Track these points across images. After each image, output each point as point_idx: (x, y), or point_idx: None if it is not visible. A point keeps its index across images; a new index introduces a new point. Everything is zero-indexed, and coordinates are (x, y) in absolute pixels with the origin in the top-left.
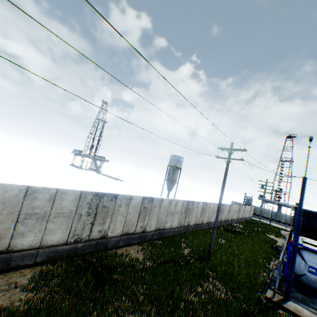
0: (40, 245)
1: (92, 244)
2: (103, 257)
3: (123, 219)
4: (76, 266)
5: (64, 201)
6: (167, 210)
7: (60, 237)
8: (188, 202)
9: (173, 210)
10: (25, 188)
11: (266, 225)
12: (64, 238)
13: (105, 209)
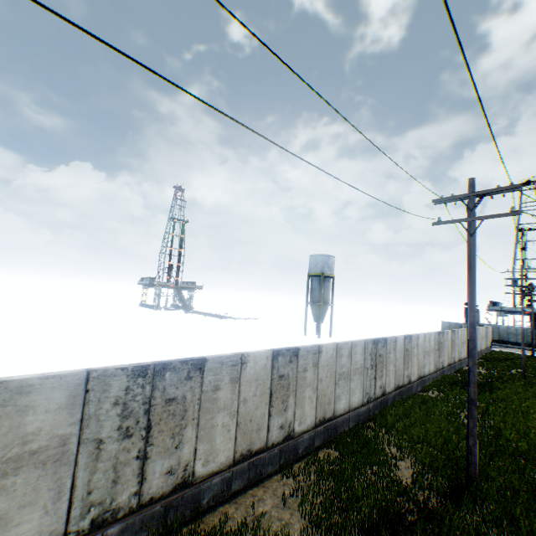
0: None
1: (152, 514)
2: None
3: (230, 421)
4: None
5: (29, 415)
6: (333, 371)
7: (38, 529)
8: (375, 343)
9: (346, 367)
10: None
11: (526, 360)
12: (52, 528)
13: (176, 407)
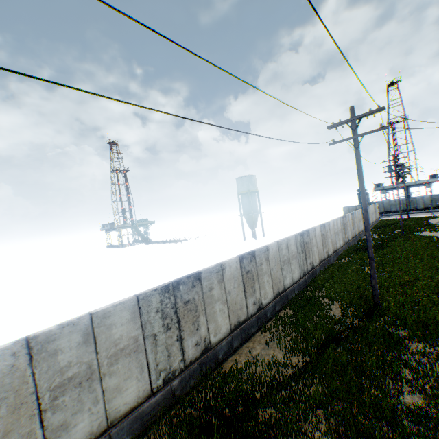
0: (108, 424)
1: (194, 370)
2: (222, 384)
3: (223, 307)
4: (187, 427)
5: (113, 329)
6: (279, 261)
7: (137, 390)
8: (301, 235)
9: (286, 256)
10: (22, 346)
11: (404, 221)
12: (144, 388)
13: (190, 306)
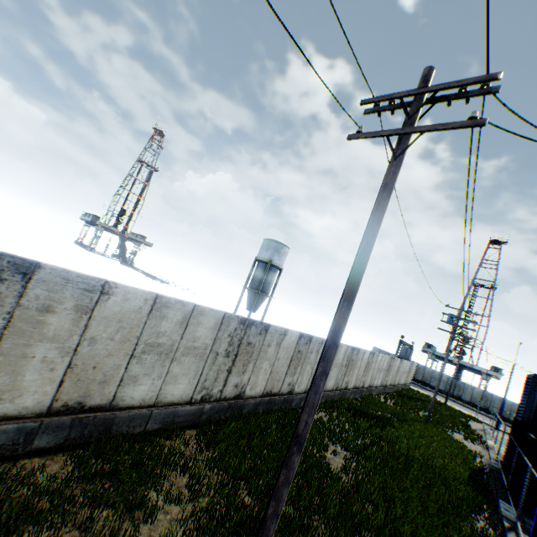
0: None
1: None
2: None
3: None
4: None
5: None
6: (134, 336)
7: None
8: (245, 324)
9: (169, 338)
10: None
11: (438, 405)
12: None
13: None
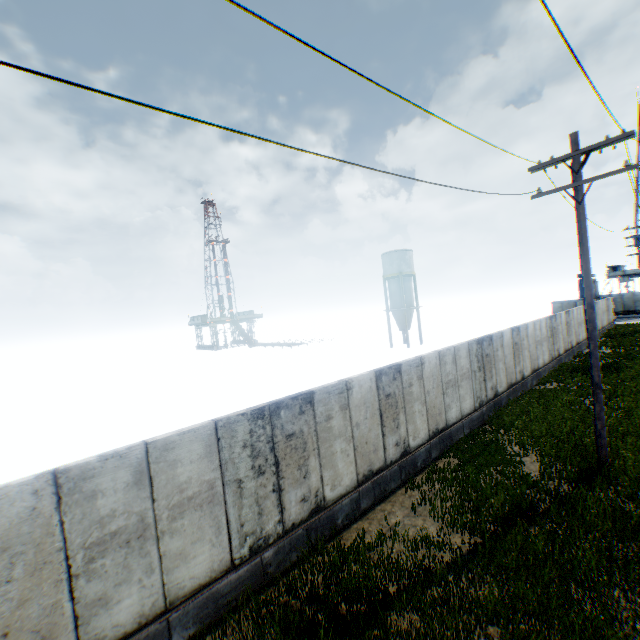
0: (166, 604)
1: (297, 537)
2: (339, 564)
3: (347, 446)
4: (280, 624)
5: (178, 468)
6: (439, 381)
7: (210, 559)
8: (479, 343)
9: (452, 374)
10: (47, 481)
11: None
12: (220, 557)
13: (296, 441)
